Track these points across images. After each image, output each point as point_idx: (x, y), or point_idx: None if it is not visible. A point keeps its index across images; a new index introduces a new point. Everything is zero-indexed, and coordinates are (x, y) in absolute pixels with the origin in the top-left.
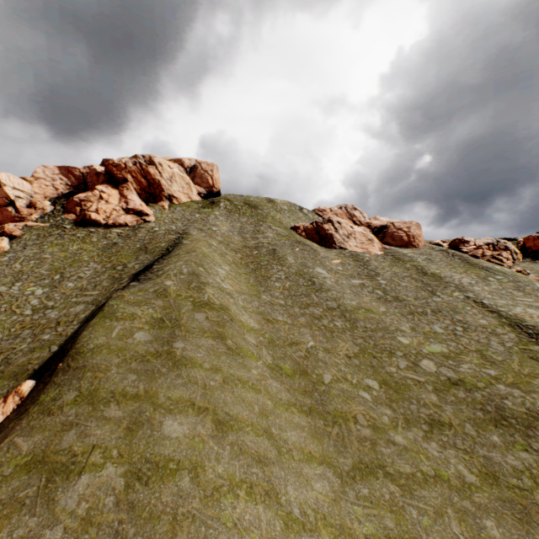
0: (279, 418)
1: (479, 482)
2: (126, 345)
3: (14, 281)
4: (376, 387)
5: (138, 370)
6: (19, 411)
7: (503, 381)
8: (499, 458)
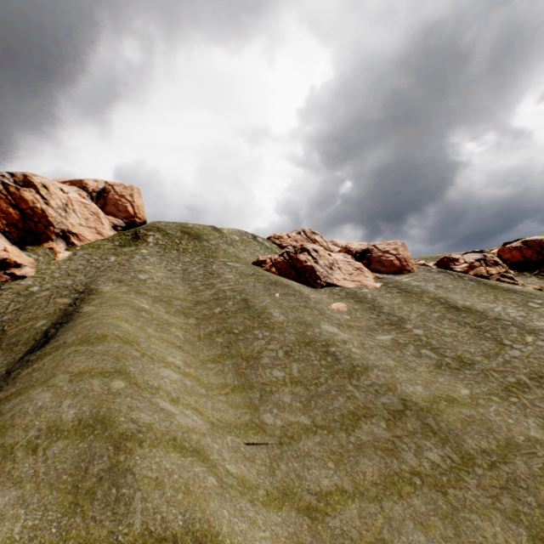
0: None
1: None
2: None
3: None
4: None
5: None
6: None
7: None
8: None
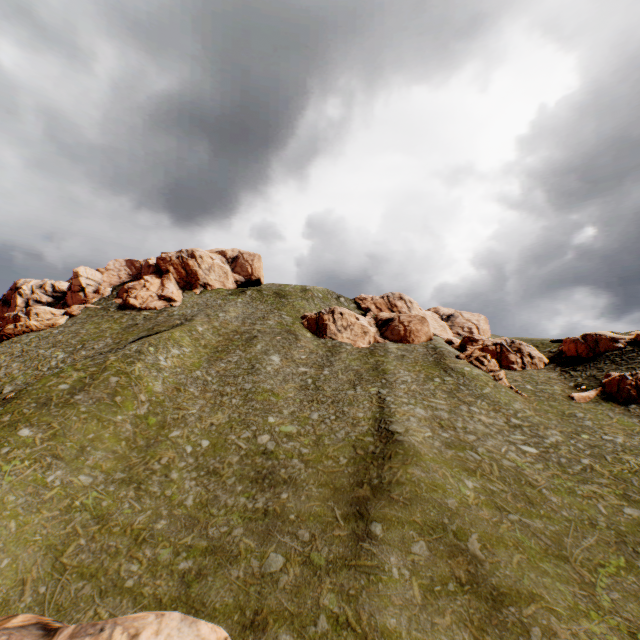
0: (103, 444)
1: (191, 505)
2: (50, 389)
3: (52, 348)
4: (204, 446)
5: (41, 402)
6: None
7: (303, 458)
8: (225, 498)
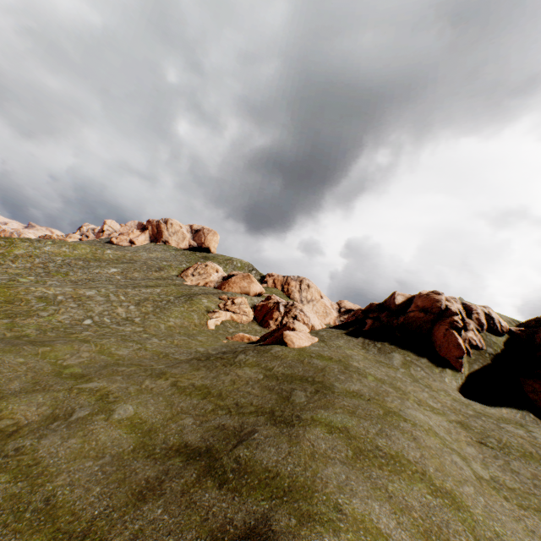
0: None
1: None
2: None
3: None
4: None
5: None
6: None
7: None
8: None
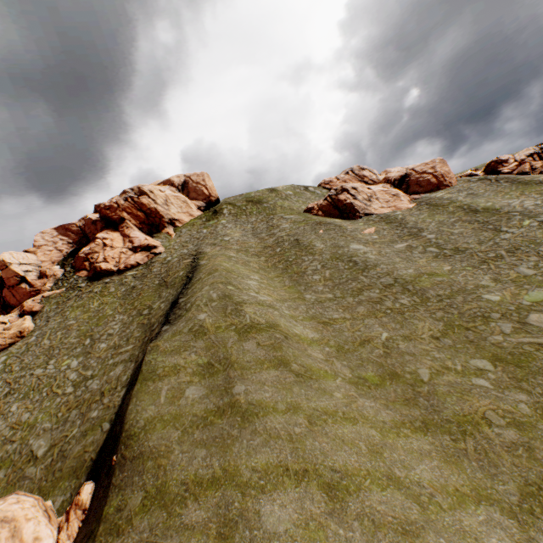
0: (394, 450)
1: None
2: (180, 410)
3: (47, 360)
4: (490, 368)
5: (204, 440)
6: (85, 533)
7: None
8: None
